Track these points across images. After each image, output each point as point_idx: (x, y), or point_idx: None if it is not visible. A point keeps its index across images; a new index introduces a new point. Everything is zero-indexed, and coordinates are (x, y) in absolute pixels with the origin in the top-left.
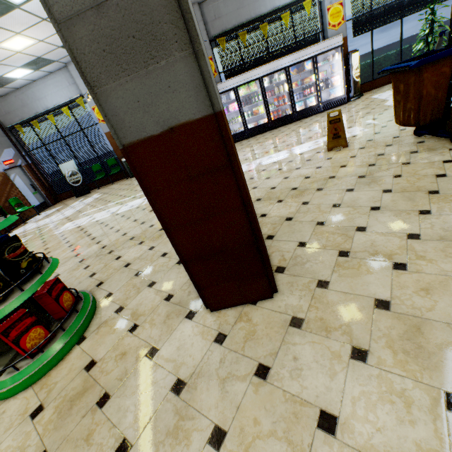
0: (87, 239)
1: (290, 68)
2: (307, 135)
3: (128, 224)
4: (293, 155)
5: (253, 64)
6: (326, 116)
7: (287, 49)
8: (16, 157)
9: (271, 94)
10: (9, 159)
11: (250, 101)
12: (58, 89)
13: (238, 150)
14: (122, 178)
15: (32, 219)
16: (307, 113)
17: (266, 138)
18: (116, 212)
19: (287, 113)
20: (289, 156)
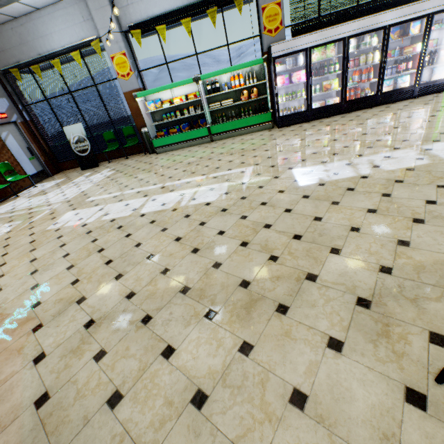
0: (97, 260)
1: (391, 28)
2: (430, 128)
3: (167, 244)
4: (441, 159)
5: (333, 19)
6: (434, 104)
7: (386, 1)
8: (10, 110)
9: (352, 65)
10: (1, 113)
11: (323, 70)
12: (68, 25)
13: (306, 137)
14: (138, 152)
15: (26, 192)
16: (395, 96)
17: (343, 124)
18: (140, 210)
19: (368, 93)
20: (433, 161)
